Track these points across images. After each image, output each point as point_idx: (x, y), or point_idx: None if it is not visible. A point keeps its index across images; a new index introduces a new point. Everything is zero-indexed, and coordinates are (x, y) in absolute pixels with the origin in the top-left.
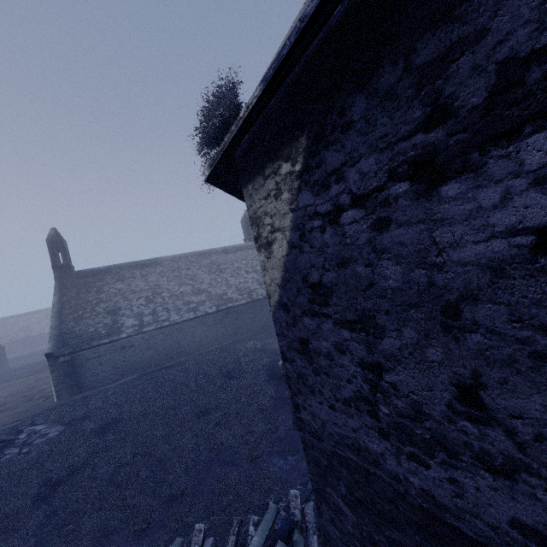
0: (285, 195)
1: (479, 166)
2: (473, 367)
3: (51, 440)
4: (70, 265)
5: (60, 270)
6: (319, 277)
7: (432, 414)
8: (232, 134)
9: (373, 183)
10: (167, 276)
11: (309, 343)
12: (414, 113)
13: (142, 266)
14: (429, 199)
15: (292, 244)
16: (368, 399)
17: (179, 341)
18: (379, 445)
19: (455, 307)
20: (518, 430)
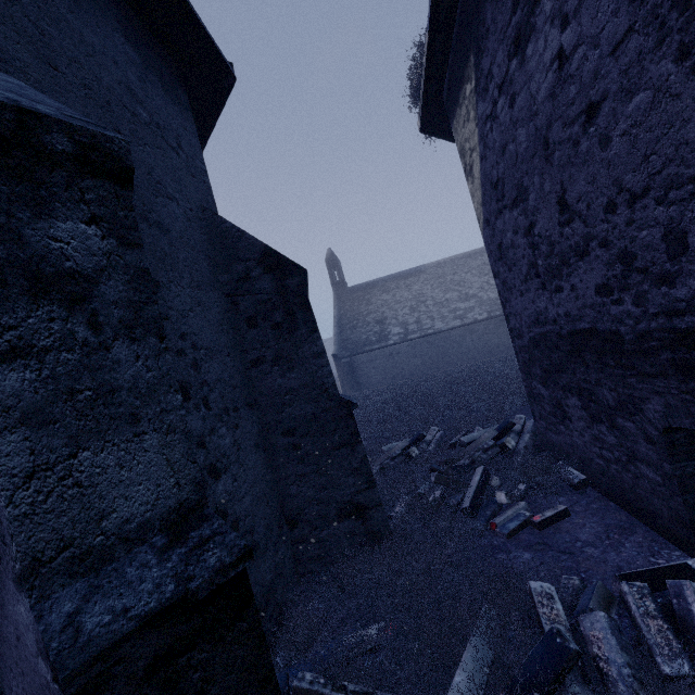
0: (471, 114)
1: (534, 25)
2: (560, 180)
3: None
4: (344, 281)
5: (337, 287)
6: (496, 174)
7: (555, 239)
8: (424, 79)
9: (504, 70)
10: (430, 284)
11: (502, 243)
12: (508, 4)
13: (405, 276)
14: (524, 64)
15: (481, 156)
16: (533, 262)
17: (444, 351)
18: (544, 300)
19: (546, 139)
20: (581, 210)
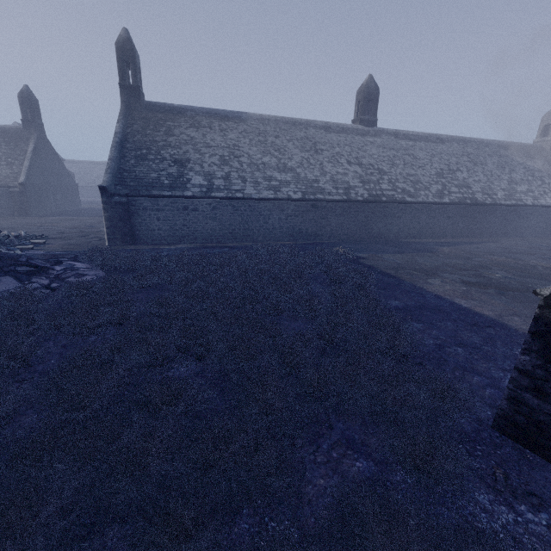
0: None
1: None
2: None
3: (79, 284)
4: (140, 89)
5: (127, 92)
6: None
7: None
8: None
9: None
10: (249, 138)
11: None
12: None
13: (222, 117)
14: None
15: None
16: None
17: (248, 222)
18: None
19: None
20: None
